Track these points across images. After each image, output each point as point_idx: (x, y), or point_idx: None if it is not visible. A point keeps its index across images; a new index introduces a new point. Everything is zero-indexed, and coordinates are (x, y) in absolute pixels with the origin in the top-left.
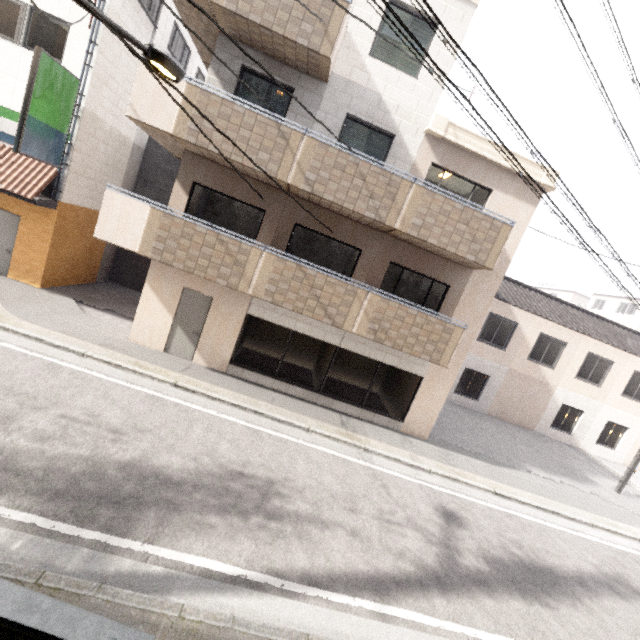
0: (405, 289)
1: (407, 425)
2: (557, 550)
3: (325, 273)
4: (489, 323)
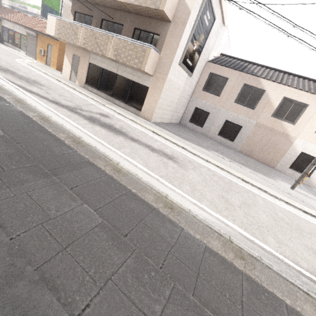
0: (142, 41)
1: (142, 113)
2: (148, 140)
3: (99, 31)
4: (244, 91)
